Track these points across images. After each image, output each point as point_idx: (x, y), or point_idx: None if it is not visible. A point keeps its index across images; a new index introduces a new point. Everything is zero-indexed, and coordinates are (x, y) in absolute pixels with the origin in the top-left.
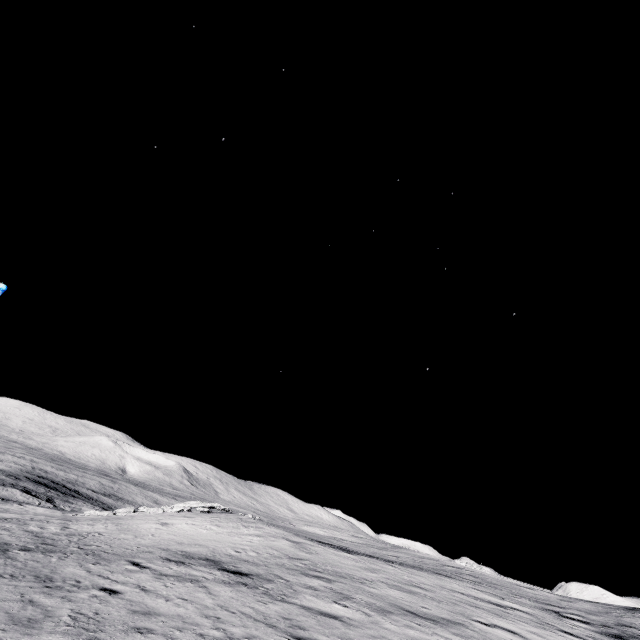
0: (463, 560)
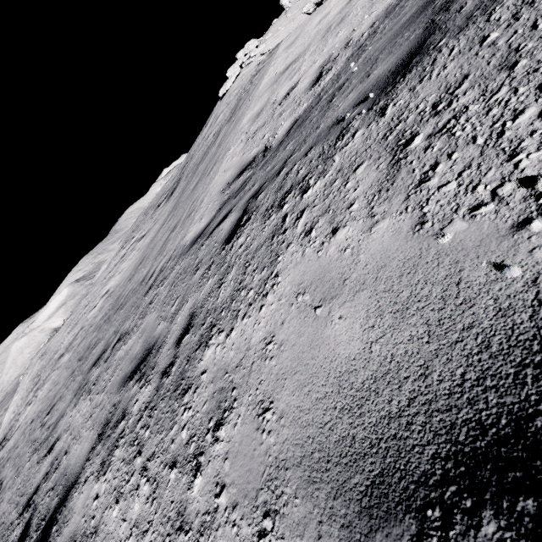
0: (159, 186)
